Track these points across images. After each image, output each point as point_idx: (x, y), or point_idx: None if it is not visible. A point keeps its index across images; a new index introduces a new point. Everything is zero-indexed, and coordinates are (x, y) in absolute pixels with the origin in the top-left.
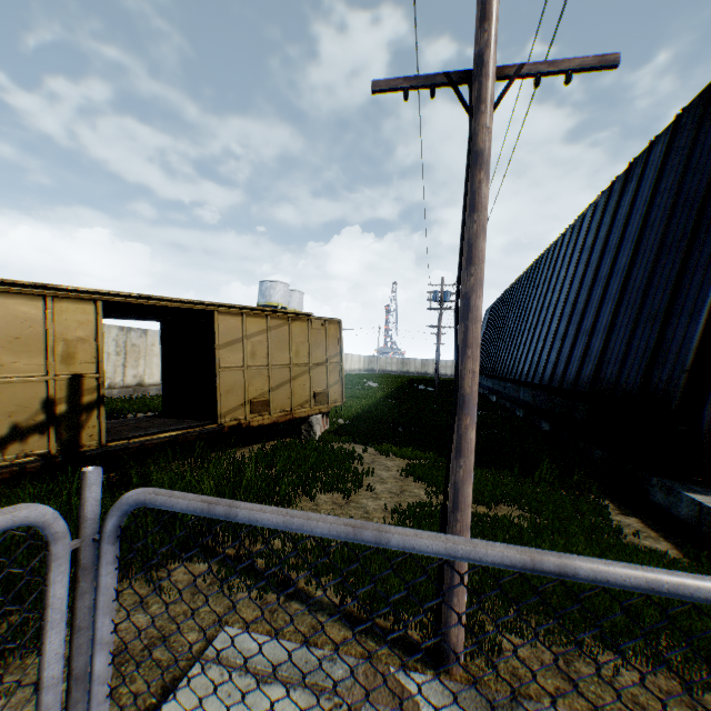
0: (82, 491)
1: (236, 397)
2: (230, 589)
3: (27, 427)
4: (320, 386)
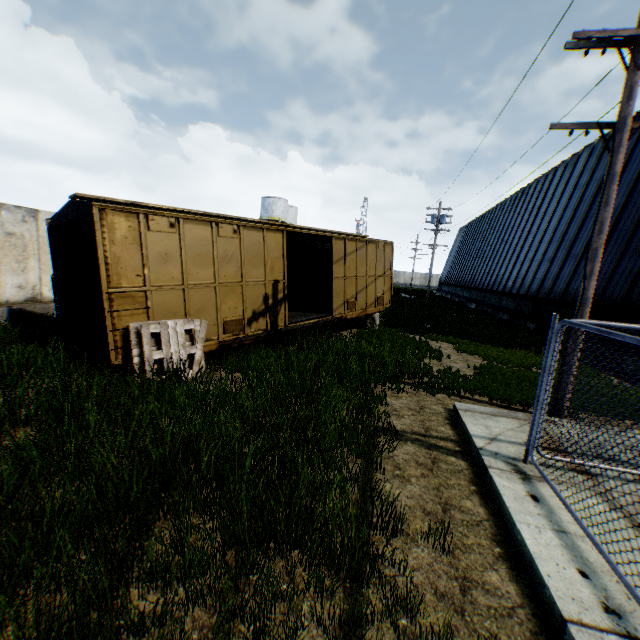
0: (554, 320)
1: (340, 298)
2: (433, 393)
3: (257, 312)
4: (380, 292)
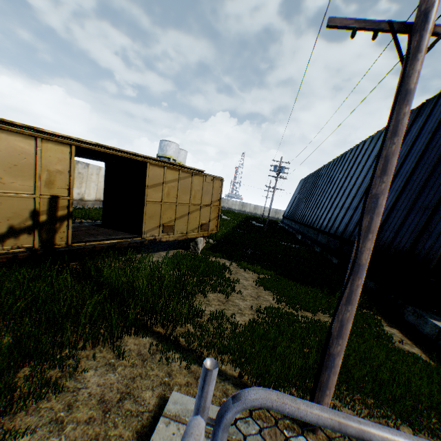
0: (204, 384)
1: (154, 221)
2: (168, 360)
3: (19, 228)
4: (205, 219)
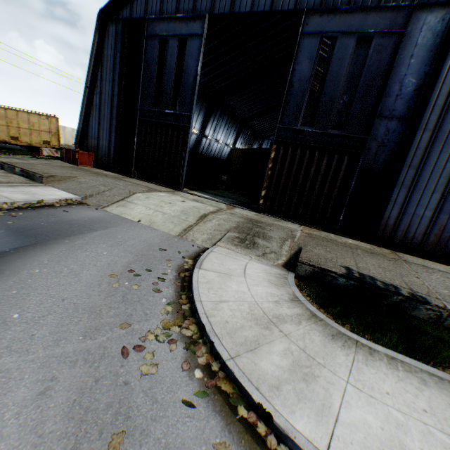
0: None
1: (5, 134)
2: None
3: None
4: (47, 139)
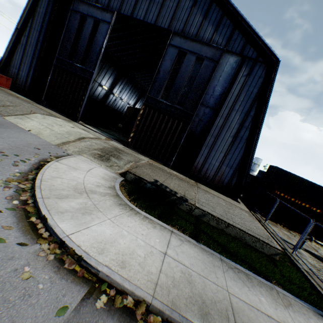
0: None
1: None
2: None
3: None
4: None
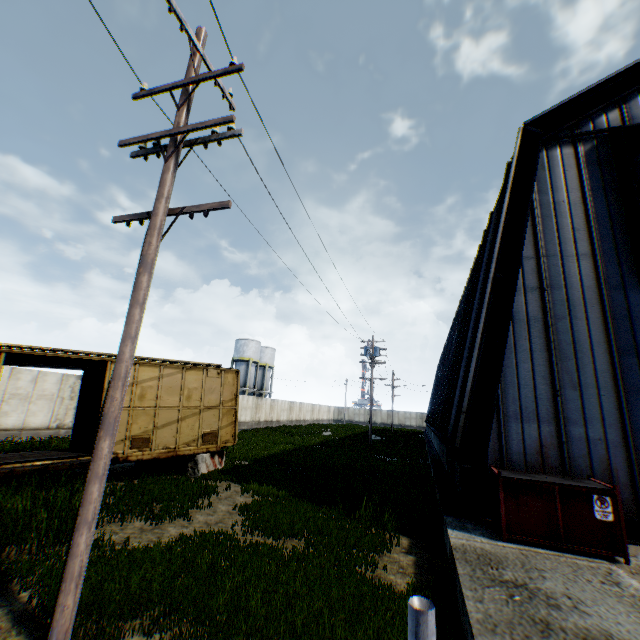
0: None
1: (118, 433)
2: None
3: None
4: (211, 426)
